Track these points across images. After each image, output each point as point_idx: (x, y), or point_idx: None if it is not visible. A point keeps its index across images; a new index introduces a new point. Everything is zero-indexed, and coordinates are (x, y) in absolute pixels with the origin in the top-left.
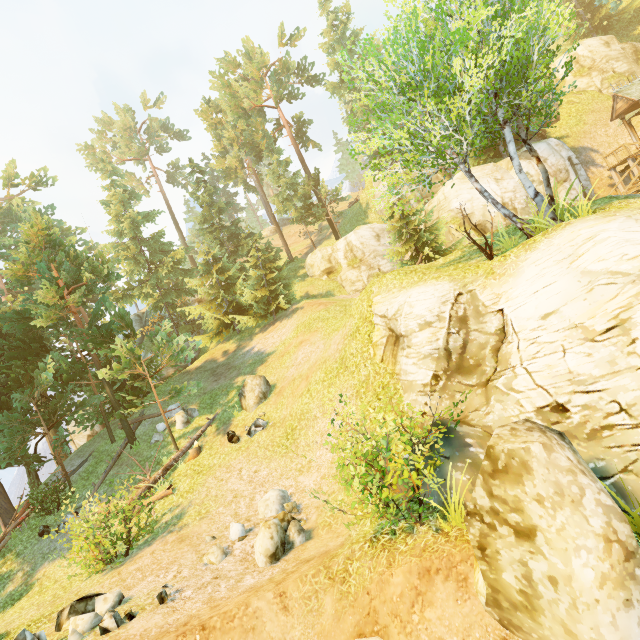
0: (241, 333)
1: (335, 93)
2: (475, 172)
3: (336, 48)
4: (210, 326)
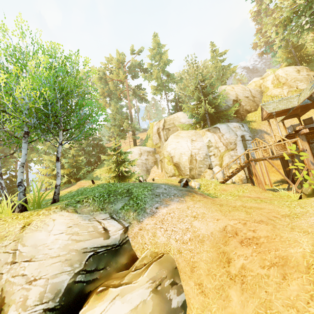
0: (61, 187)
1: (146, 79)
2: (183, 133)
3: (156, 57)
4: (39, 181)
